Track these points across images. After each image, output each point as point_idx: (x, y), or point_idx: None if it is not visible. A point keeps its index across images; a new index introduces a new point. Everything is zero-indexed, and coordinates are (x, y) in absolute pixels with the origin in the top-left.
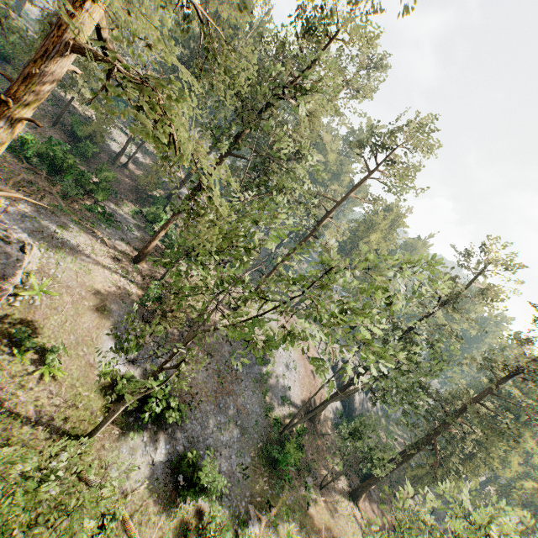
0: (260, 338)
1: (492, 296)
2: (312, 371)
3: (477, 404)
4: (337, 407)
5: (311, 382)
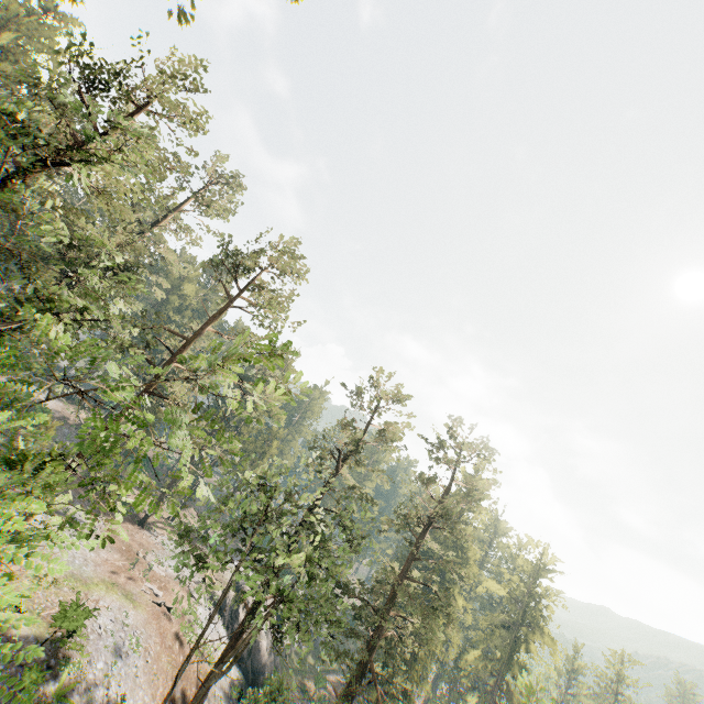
0: (44, 615)
1: (391, 437)
2: (177, 635)
3: (406, 579)
4: (233, 680)
5: (175, 659)
